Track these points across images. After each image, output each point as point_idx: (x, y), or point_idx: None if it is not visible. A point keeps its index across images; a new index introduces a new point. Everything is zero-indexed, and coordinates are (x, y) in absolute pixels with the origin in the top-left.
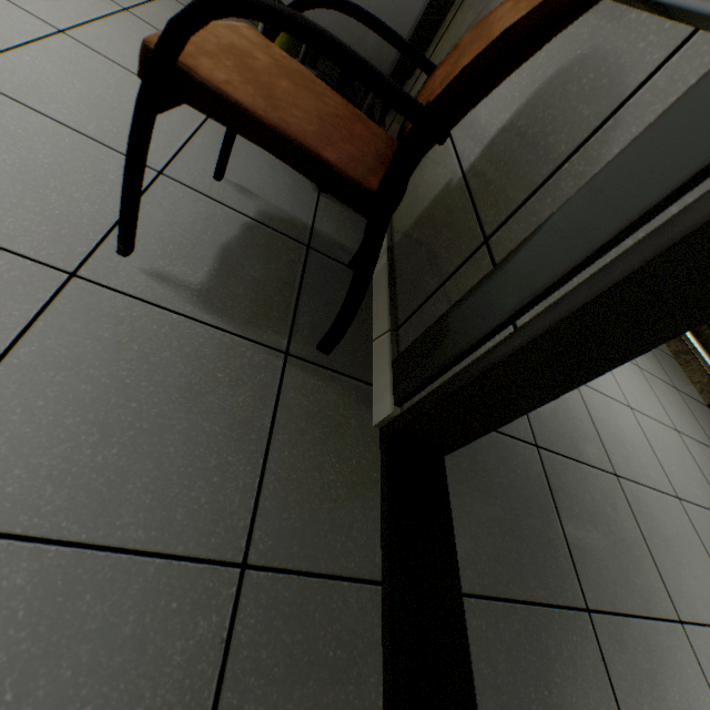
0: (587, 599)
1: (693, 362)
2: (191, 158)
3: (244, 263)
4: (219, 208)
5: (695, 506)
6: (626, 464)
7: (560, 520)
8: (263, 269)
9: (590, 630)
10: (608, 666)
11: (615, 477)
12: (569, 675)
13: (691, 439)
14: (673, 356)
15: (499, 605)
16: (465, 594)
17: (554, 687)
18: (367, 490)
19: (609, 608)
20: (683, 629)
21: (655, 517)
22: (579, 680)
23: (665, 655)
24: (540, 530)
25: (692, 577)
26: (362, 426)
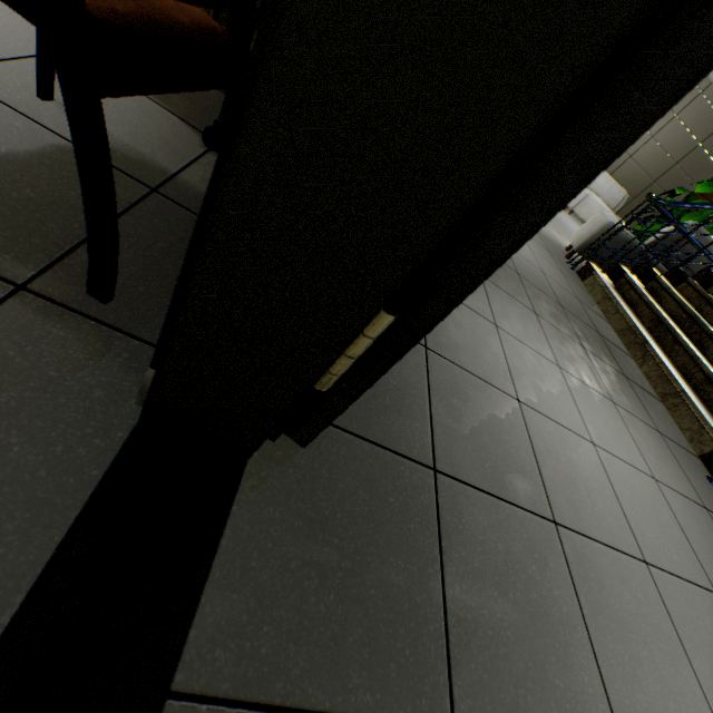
0: (458, 712)
1: (682, 406)
2: (14, 71)
3: (21, 179)
4: (22, 121)
5: (669, 575)
6: (573, 510)
7: (444, 577)
8: (53, 192)
9: None
10: None
11: (552, 525)
12: None
13: (673, 491)
14: (660, 399)
15: None
16: (192, 695)
17: None
18: (61, 495)
19: None
20: None
21: (606, 585)
22: None
23: None
24: (401, 590)
25: (654, 680)
26: (112, 400)
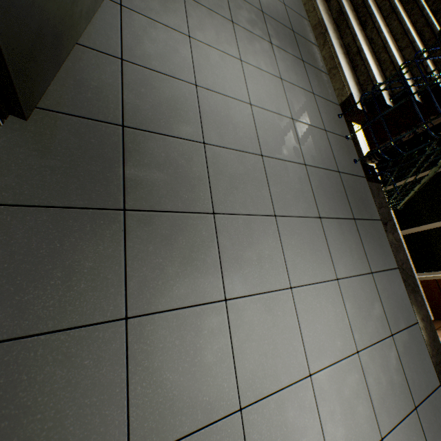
0: (127, 205)
1: (337, 74)
2: None
3: None
4: None
5: (276, 160)
6: (220, 137)
7: (125, 167)
8: None
9: (121, 219)
10: (128, 233)
11: (202, 144)
12: (87, 238)
13: (304, 124)
14: (328, 73)
15: (32, 209)
16: None
17: (68, 243)
18: None
19: (147, 209)
20: (214, 217)
21: (229, 165)
22: (95, 240)
23: (187, 227)
24: (99, 173)
25: (243, 194)
26: None
